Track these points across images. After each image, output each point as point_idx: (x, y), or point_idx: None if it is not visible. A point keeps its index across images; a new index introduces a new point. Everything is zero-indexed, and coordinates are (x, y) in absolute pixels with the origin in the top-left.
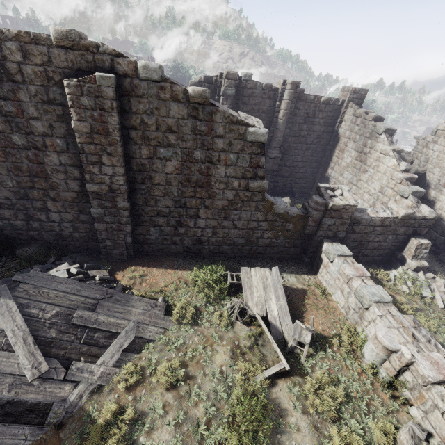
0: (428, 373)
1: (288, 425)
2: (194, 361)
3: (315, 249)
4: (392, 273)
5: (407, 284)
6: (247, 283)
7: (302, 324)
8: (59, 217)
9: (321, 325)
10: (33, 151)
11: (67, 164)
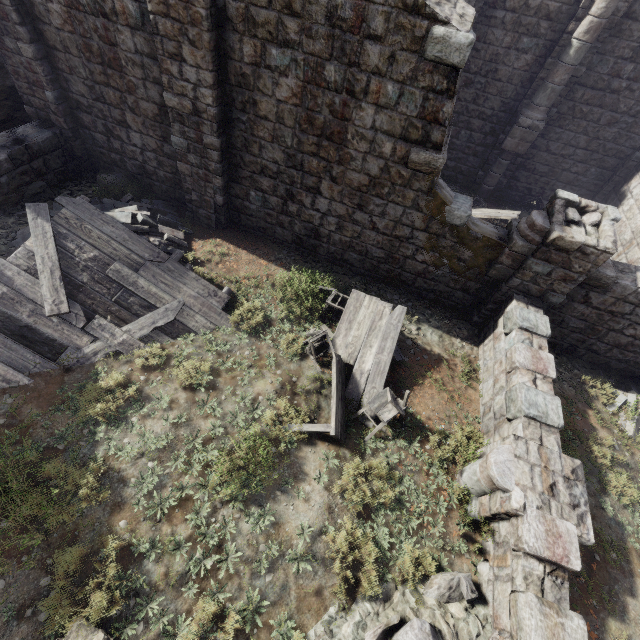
0: (528, 539)
1: (298, 490)
2: (230, 374)
3: (496, 307)
4: (623, 396)
5: (638, 423)
6: (349, 313)
7: (394, 396)
8: (141, 140)
9: (431, 411)
10: (101, 21)
11: (144, 53)
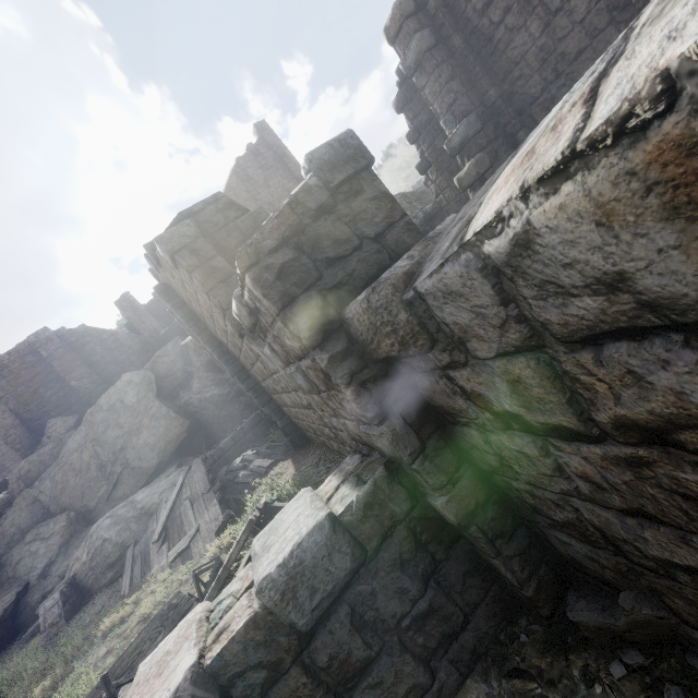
0: None
1: None
2: None
3: None
4: None
5: None
6: None
7: None
8: None
9: None
10: None
11: None
